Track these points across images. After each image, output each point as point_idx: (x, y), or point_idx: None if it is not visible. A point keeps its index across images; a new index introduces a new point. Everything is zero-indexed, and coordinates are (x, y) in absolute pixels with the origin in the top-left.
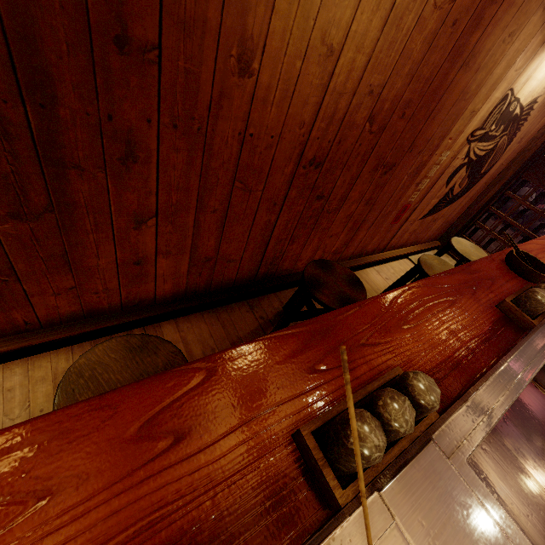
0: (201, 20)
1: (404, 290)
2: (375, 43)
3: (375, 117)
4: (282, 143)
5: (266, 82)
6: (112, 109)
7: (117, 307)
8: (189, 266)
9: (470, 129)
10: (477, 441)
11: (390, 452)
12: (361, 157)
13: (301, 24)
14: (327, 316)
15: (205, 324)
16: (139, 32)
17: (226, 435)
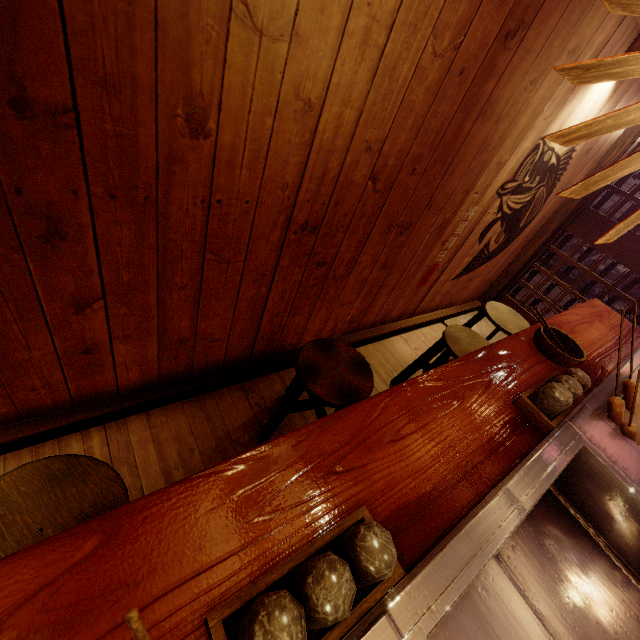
0: (128, 77)
1: (400, 390)
2: (365, 95)
3: (379, 175)
4: (261, 208)
5: (229, 142)
6: (20, 181)
7: (66, 403)
8: (159, 350)
9: (499, 182)
10: (446, 607)
11: (327, 638)
12: (367, 218)
13: (266, 78)
14: (290, 436)
15: (185, 416)
16: (43, 93)
17: (110, 631)
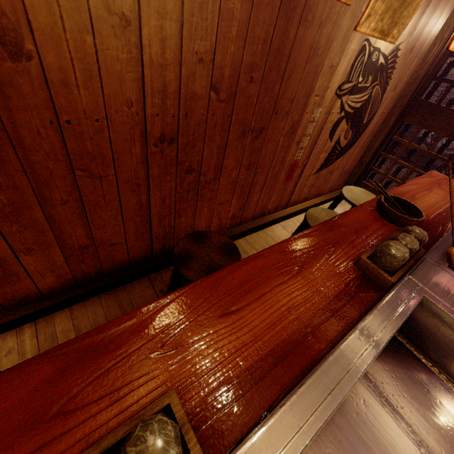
0: None
1: (241, 265)
2: (180, 6)
3: (219, 85)
4: (114, 125)
5: (55, 63)
6: None
7: None
8: (65, 257)
9: (336, 84)
10: None
11: None
12: (221, 127)
13: None
14: (116, 321)
15: (101, 307)
16: None
17: None
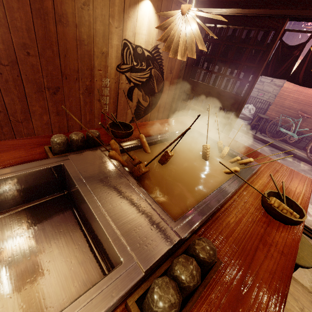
0: None
1: None
2: None
3: None
4: None
5: None
6: None
7: None
8: None
9: (114, 64)
10: None
11: None
12: (14, 83)
13: None
14: None
15: None
16: None
17: None
